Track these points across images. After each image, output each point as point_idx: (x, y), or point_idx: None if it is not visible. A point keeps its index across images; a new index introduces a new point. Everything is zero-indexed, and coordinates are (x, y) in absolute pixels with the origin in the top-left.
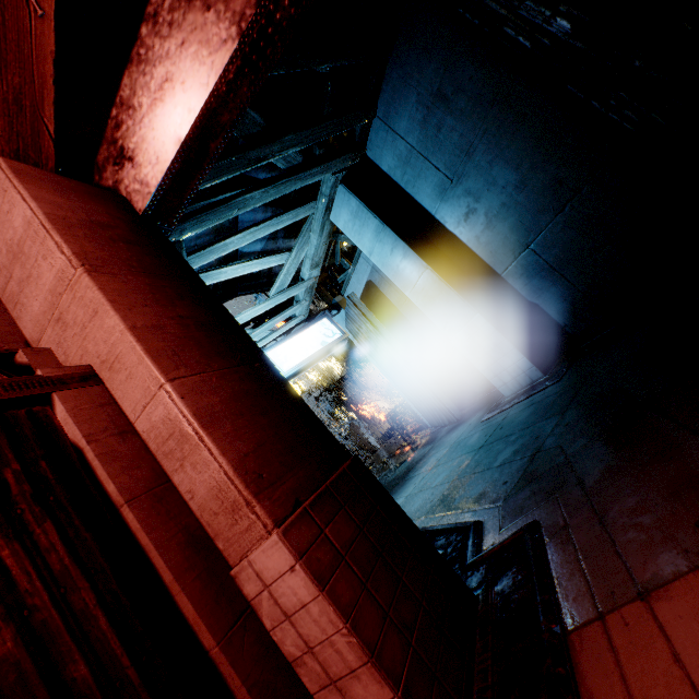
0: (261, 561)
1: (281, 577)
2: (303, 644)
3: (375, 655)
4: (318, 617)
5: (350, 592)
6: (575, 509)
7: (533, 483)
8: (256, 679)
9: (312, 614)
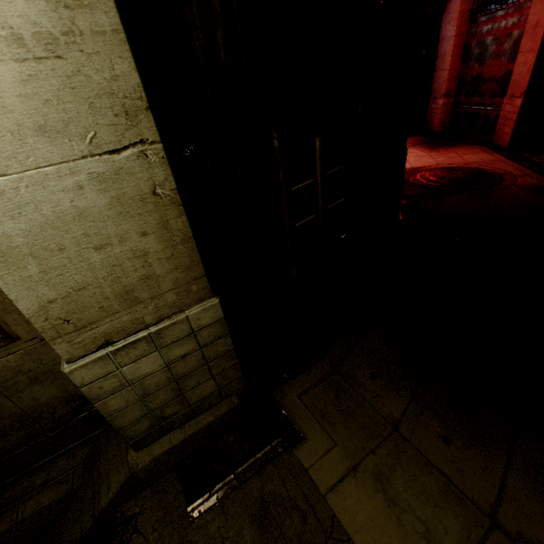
0: None
1: None
2: None
3: None
4: None
5: None
6: None
7: None
8: None
9: None
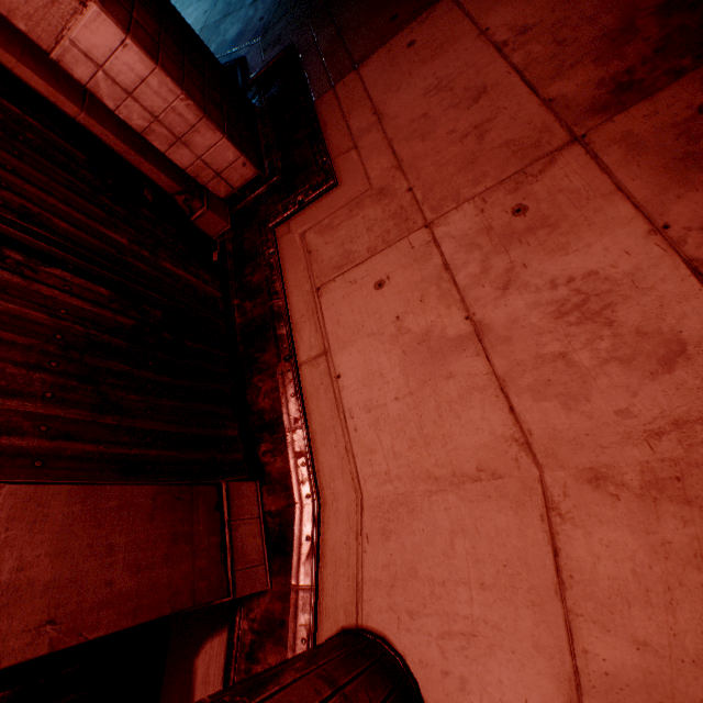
0: (87, 40)
1: (114, 55)
2: (149, 117)
3: (207, 115)
4: (159, 90)
5: (176, 73)
6: (322, 29)
7: (289, 14)
8: (124, 139)
9: (153, 88)
